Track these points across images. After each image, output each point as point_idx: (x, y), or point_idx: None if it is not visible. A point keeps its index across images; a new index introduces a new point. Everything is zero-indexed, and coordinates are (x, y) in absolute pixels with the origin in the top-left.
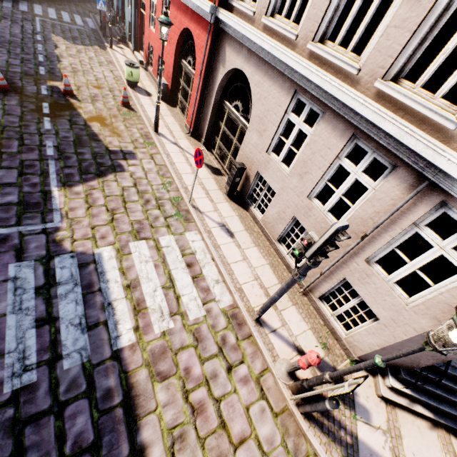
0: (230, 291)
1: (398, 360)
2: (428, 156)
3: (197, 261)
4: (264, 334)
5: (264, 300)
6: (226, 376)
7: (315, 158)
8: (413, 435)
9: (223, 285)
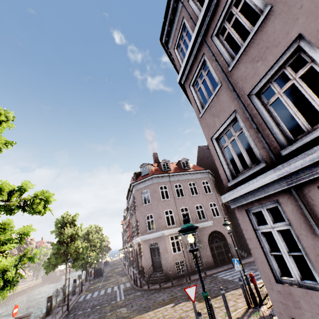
0: None
1: None
2: None
3: None
4: None
5: None
6: None
7: None
8: None
9: None
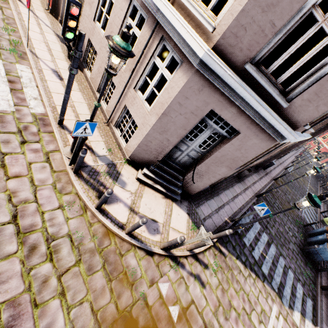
0: (45, 106)
1: (148, 156)
2: (154, 0)
3: (20, 82)
4: (64, 133)
5: (73, 118)
6: (19, 145)
7: (116, 19)
8: (150, 198)
9: (40, 102)
